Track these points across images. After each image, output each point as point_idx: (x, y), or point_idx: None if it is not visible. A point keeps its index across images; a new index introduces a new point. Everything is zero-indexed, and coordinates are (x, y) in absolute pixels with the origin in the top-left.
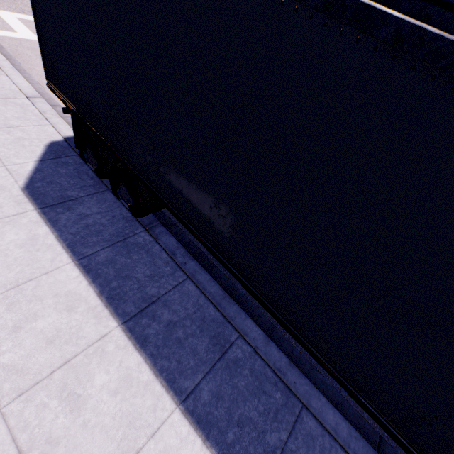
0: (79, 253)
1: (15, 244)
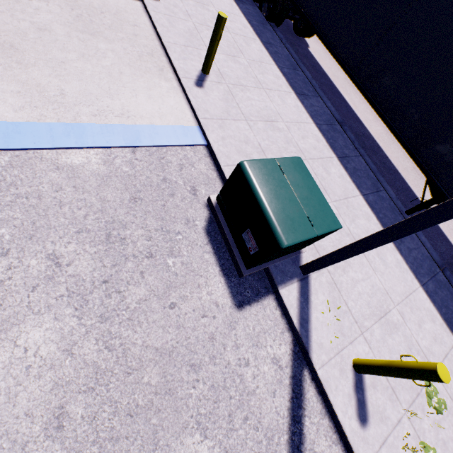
0: (247, 18)
1: (226, 3)
